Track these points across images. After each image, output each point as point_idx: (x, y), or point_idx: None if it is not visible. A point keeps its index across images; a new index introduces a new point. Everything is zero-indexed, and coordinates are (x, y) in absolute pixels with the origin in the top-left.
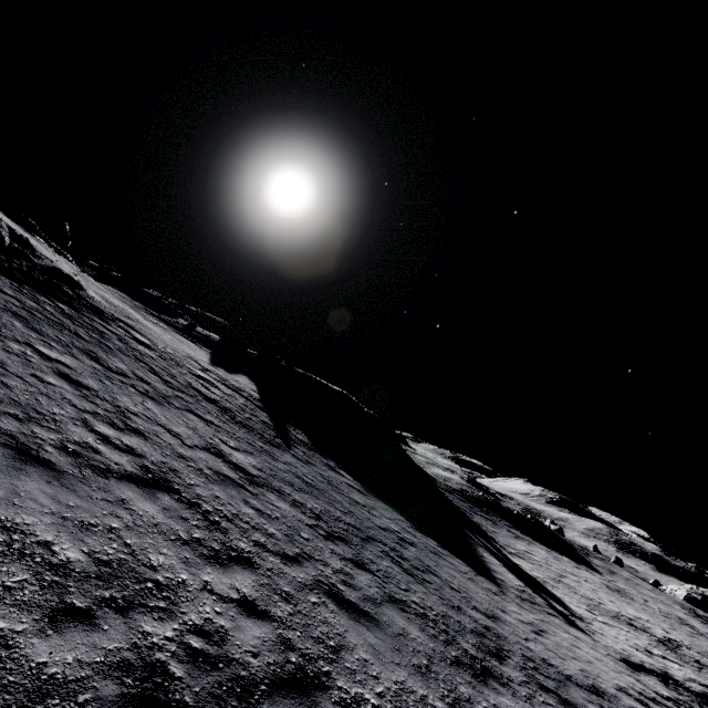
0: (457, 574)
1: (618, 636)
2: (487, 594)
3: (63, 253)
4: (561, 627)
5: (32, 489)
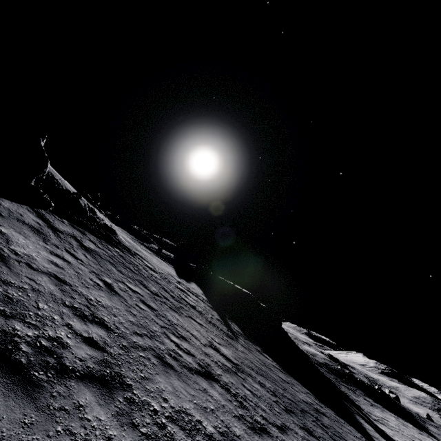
0: (356, 439)
1: None
2: None
3: (101, 211)
4: None
5: (177, 385)
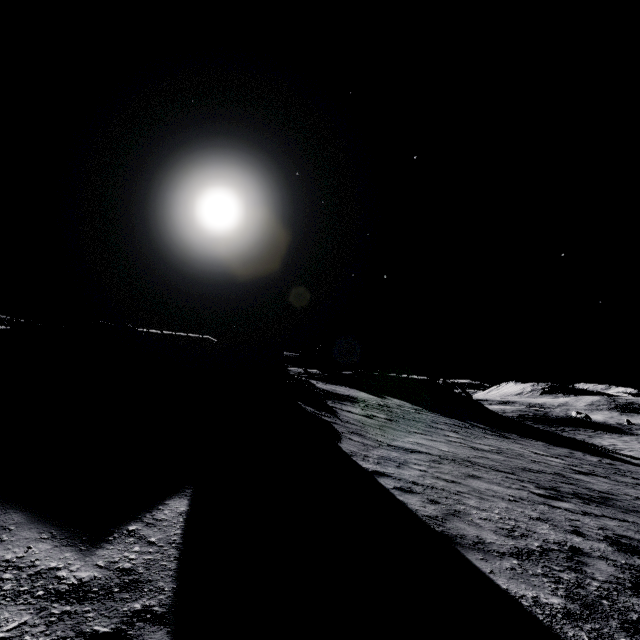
0: None
1: None
2: None
3: None
4: None
5: (602, 485)
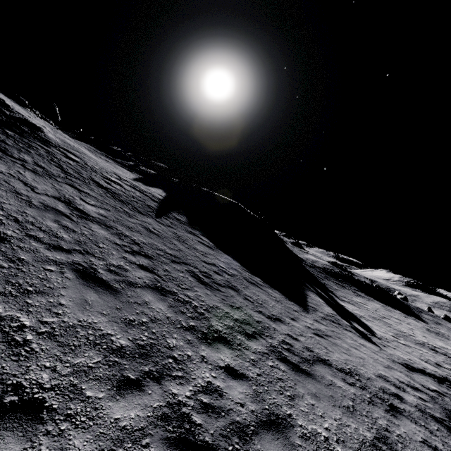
0: (263, 295)
1: (412, 352)
2: (285, 309)
3: (45, 119)
4: (350, 337)
5: None
